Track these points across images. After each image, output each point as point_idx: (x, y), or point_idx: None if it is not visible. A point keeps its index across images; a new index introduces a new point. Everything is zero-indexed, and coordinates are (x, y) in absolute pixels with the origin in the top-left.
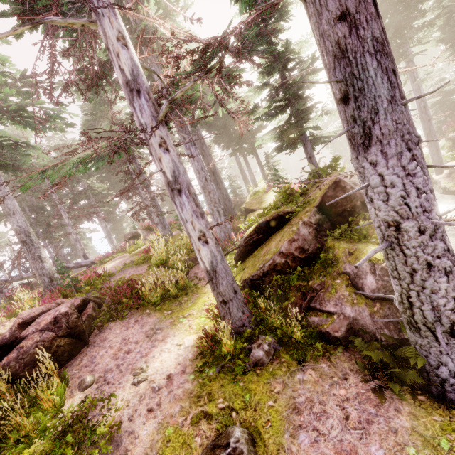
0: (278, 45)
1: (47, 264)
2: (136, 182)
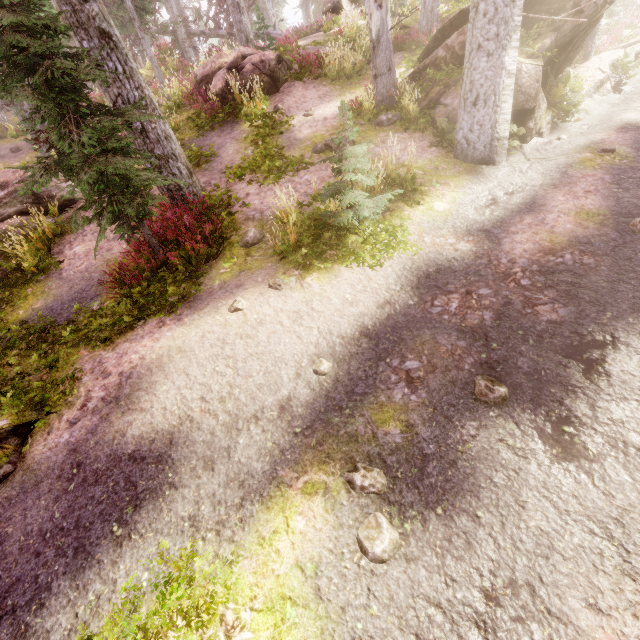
0: None
1: (244, 17)
2: None
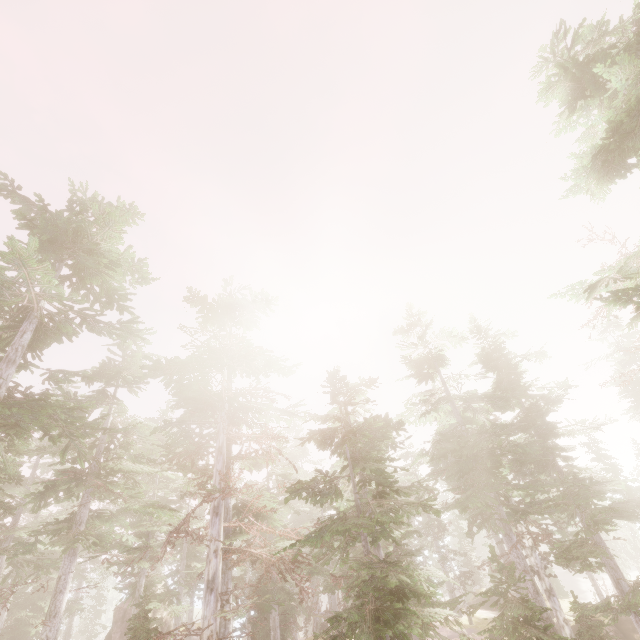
0: None
1: None
2: (449, 558)
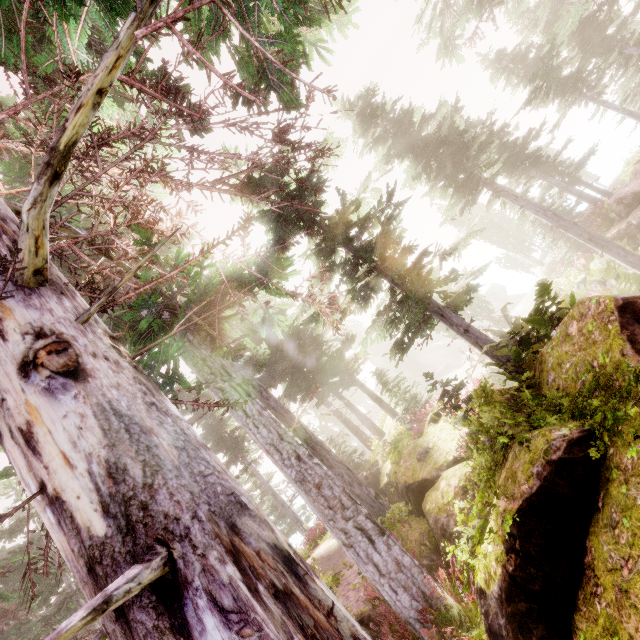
0: (324, 224)
1: None
2: None
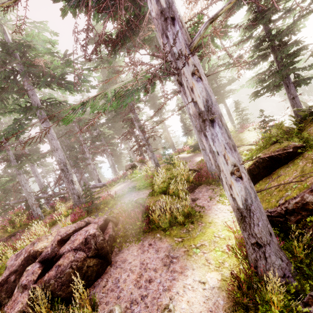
0: (260, 3)
1: (76, 185)
2: (136, 126)
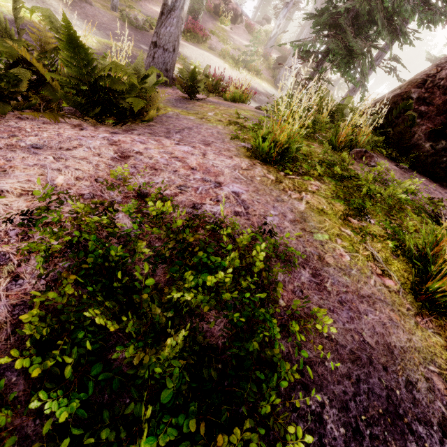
0: None
1: None
2: None
